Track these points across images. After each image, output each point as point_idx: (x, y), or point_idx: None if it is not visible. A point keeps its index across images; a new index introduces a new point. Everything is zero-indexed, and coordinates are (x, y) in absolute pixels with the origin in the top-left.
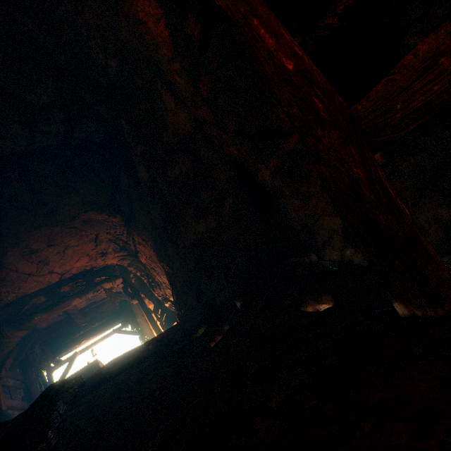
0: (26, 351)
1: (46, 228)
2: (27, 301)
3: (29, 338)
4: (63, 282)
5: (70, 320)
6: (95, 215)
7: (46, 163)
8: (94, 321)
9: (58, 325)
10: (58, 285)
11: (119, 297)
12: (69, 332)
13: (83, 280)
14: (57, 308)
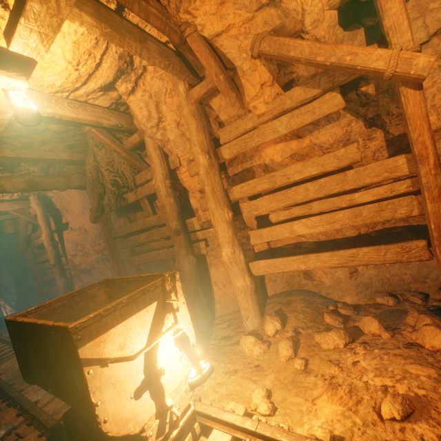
0: None
1: None
2: None
3: None
4: None
5: None
6: None
7: None
8: None
9: None
10: None
11: None
12: None
13: None
14: None
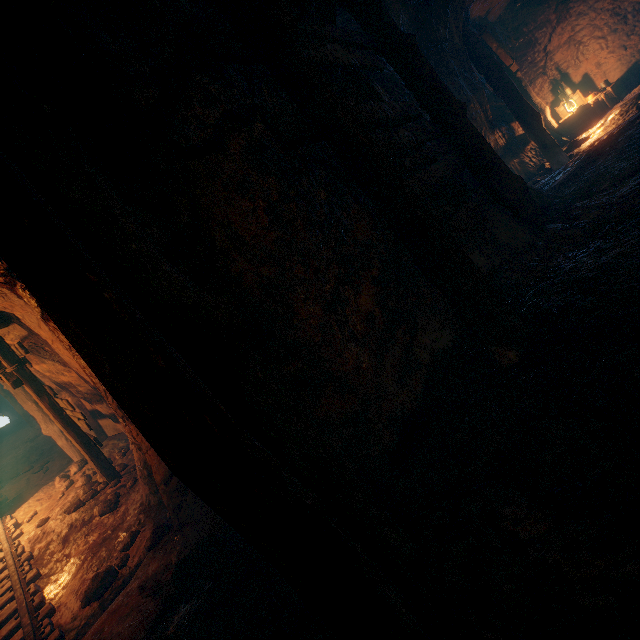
0: None
1: None
2: None
3: None
4: None
5: None
6: None
7: None
8: None
9: None
10: None
11: None
12: None
13: None
14: None
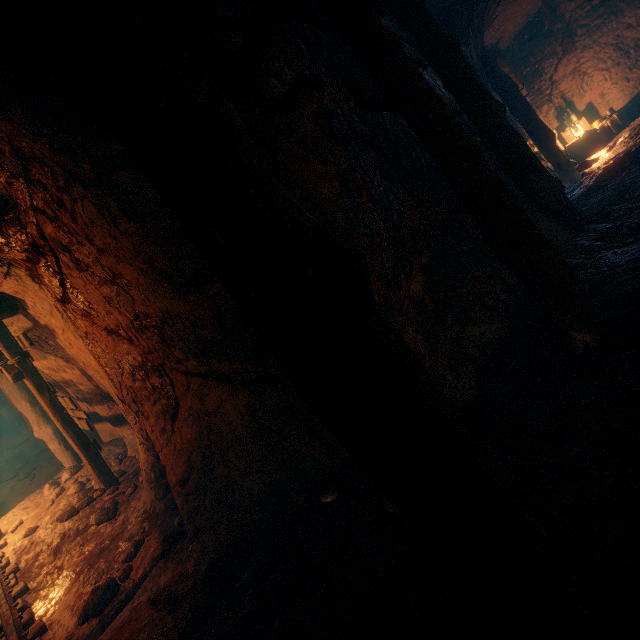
0: None
1: None
2: None
3: None
4: None
5: None
6: None
7: None
8: None
9: None
10: None
11: None
12: None
13: None
14: None
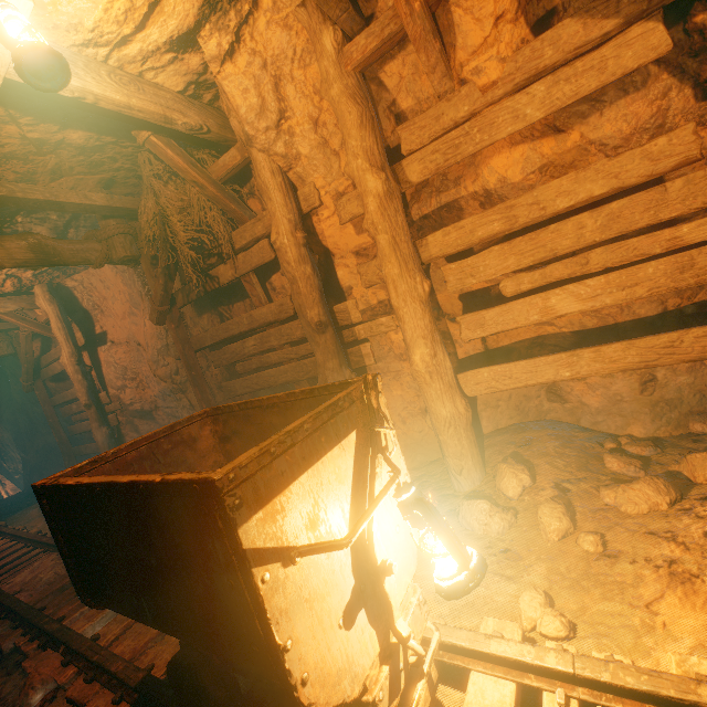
0: None
1: None
2: None
3: None
4: None
5: None
6: None
7: None
8: None
9: None
10: None
11: None
12: None
13: None
14: None
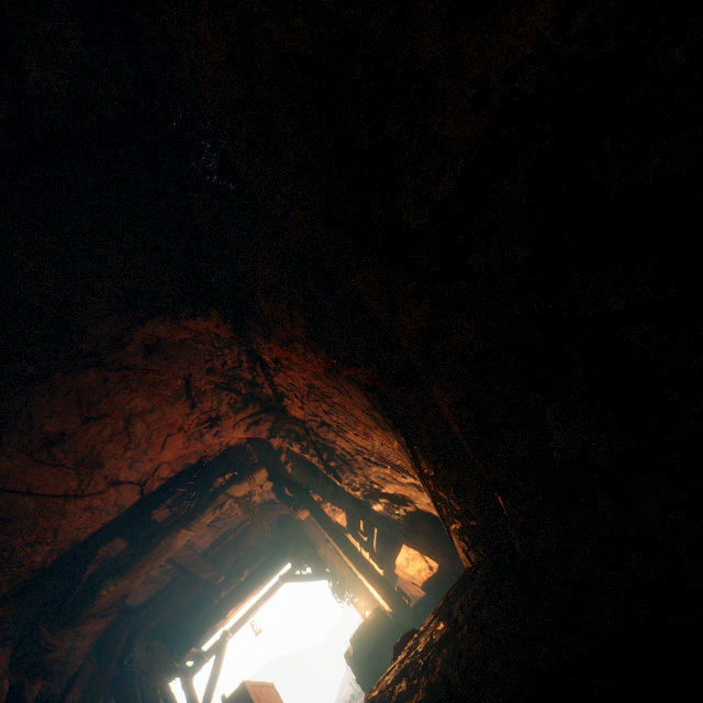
0: (116, 662)
1: (62, 378)
2: (88, 557)
3: (119, 631)
4: (150, 500)
5: (190, 576)
6: (167, 327)
7: (3, 201)
8: (240, 569)
9: (169, 591)
10: (143, 510)
11: (272, 512)
12: (198, 599)
13: (188, 488)
14: (145, 560)
